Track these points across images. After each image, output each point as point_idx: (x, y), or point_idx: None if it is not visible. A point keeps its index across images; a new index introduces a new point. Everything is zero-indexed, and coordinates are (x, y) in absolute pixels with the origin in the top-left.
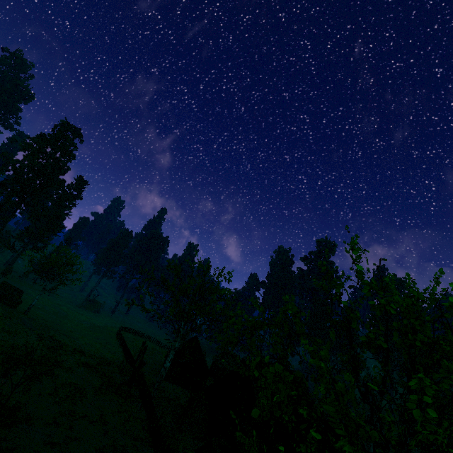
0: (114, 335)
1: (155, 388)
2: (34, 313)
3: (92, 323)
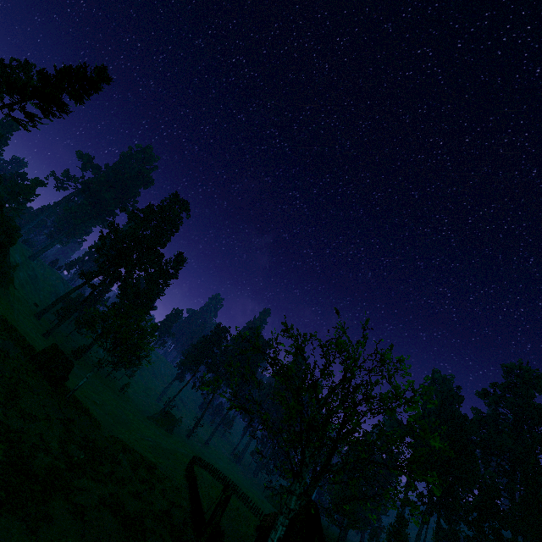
0: (182, 468)
1: None
2: (83, 405)
3: (157, 442)
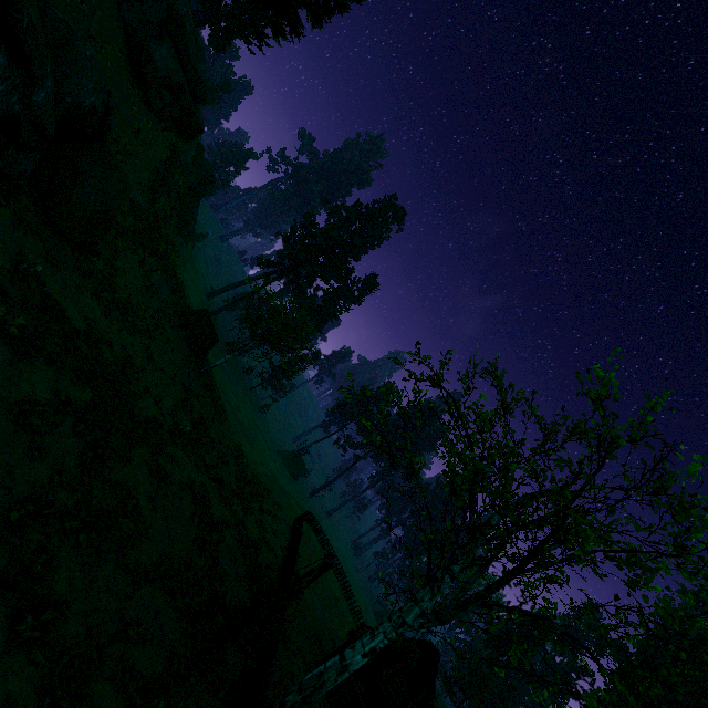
0: (291, 517)
1: (282, 706)
2: (215, 394)
3: (275, 475)
